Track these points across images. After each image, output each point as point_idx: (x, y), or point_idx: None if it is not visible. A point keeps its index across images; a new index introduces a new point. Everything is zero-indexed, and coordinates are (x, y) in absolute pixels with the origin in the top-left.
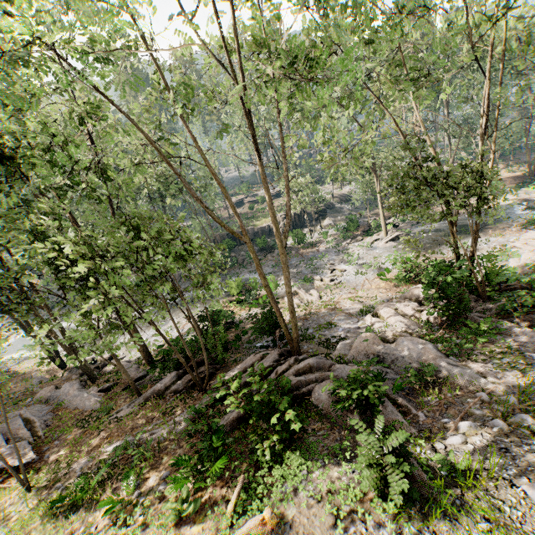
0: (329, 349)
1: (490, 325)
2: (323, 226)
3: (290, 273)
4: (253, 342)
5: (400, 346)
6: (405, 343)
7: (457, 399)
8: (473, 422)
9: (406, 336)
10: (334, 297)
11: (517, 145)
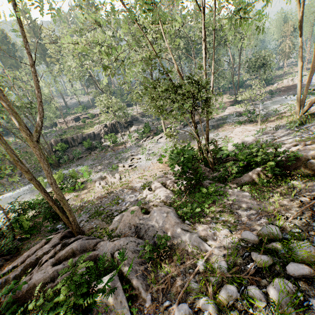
0: (108, 223)
1: (214, 189)
2: (130, 131)
3: (104, 164)
4: (54, 224)
5: (152, 216)
6: (156, 213)
7: (183, 270)
8: (189, 303)
9: (160, 205)
10: (129, 177)
11: (230, 86)
